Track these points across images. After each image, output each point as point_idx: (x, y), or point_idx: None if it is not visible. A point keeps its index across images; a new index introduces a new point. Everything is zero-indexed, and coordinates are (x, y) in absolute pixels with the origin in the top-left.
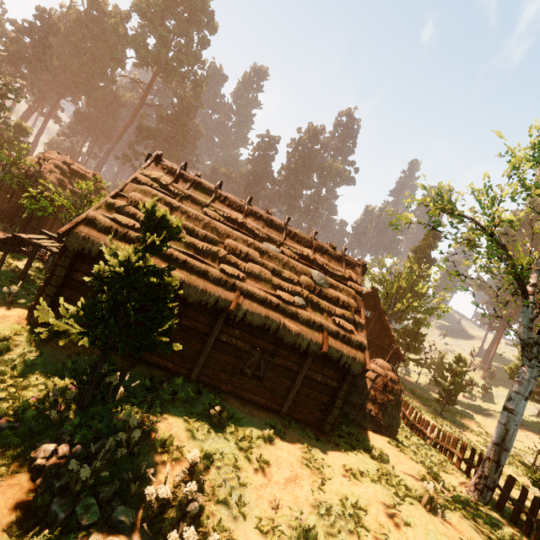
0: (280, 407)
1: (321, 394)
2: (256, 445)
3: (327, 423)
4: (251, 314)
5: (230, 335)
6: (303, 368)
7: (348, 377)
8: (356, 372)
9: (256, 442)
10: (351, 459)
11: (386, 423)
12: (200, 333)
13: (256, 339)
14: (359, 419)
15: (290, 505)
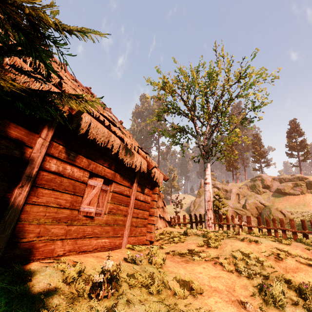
0: (121, 240)
1: (143, 211)
2: (166, 277)
3: (153, 233)
4: (95, 126)
5: (62, 161)
6: (134, 190)
7: (157, 189)
8: (161, 184)
9: (163, 274)
10: (189, 242)
11: (167, 218)
12: (1, 159)
13: (95, 165)
14: (155, 224)
15: (245, 295)
